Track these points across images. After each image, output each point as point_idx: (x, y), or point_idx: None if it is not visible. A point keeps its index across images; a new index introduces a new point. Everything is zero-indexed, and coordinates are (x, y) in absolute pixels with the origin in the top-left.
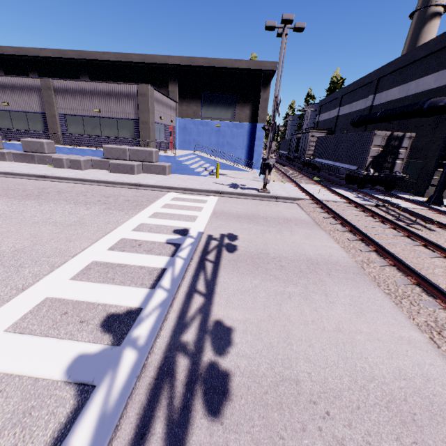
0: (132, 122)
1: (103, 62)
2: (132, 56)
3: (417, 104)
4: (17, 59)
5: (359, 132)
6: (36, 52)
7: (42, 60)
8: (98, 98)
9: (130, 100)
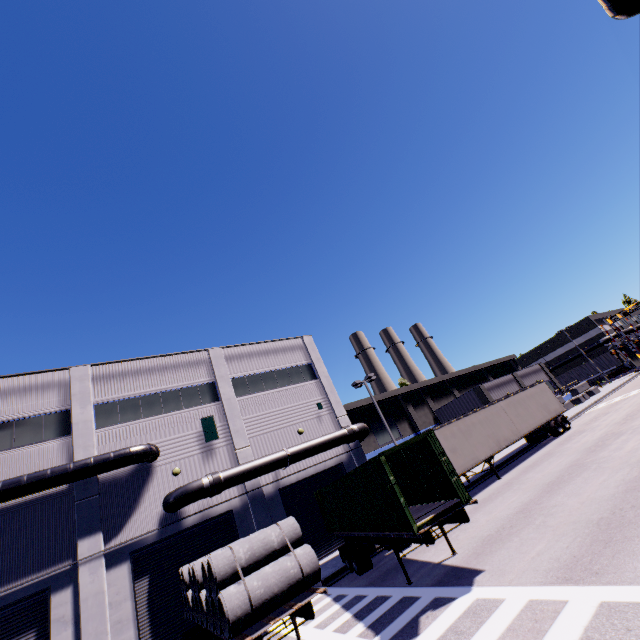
0: (548, 382)
1: (455, 377)
2: (470, 368)
3: (594, 344)
4: (414, 392)
5: (596, 357)
6: (429, 382)
7: (427, 388)
8: (532, 375)
9: (541, 371)
